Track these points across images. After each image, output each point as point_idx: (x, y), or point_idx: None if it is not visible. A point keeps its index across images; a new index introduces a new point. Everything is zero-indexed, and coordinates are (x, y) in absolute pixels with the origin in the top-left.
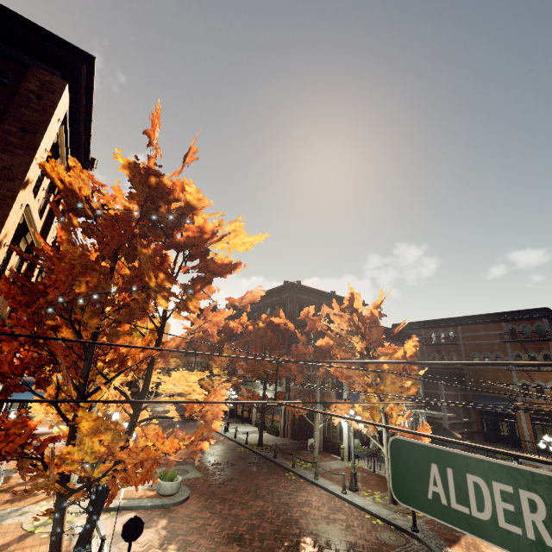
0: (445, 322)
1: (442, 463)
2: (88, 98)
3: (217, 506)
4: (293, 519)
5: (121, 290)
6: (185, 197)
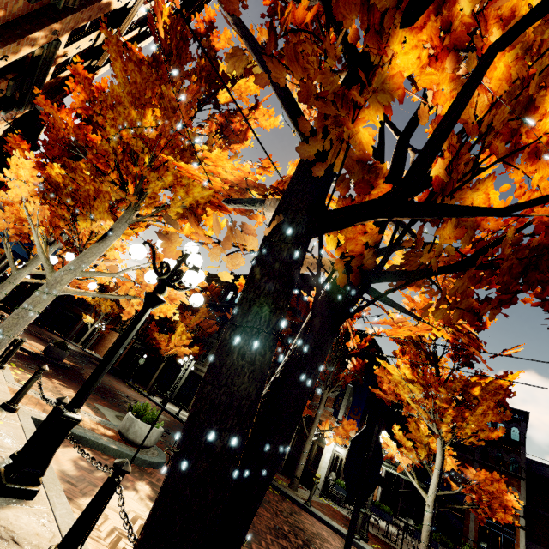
0: None
1: None
2: None
3: None
4: None
5: None
6: None
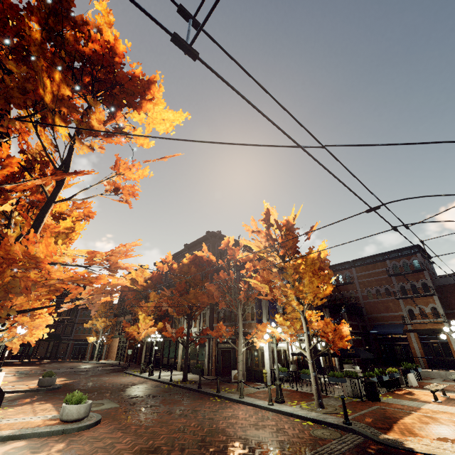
0: (342, 266)
1: None
2: None
3: (132, 427)
4: (219, 429)
5: None
6: (94, 19)
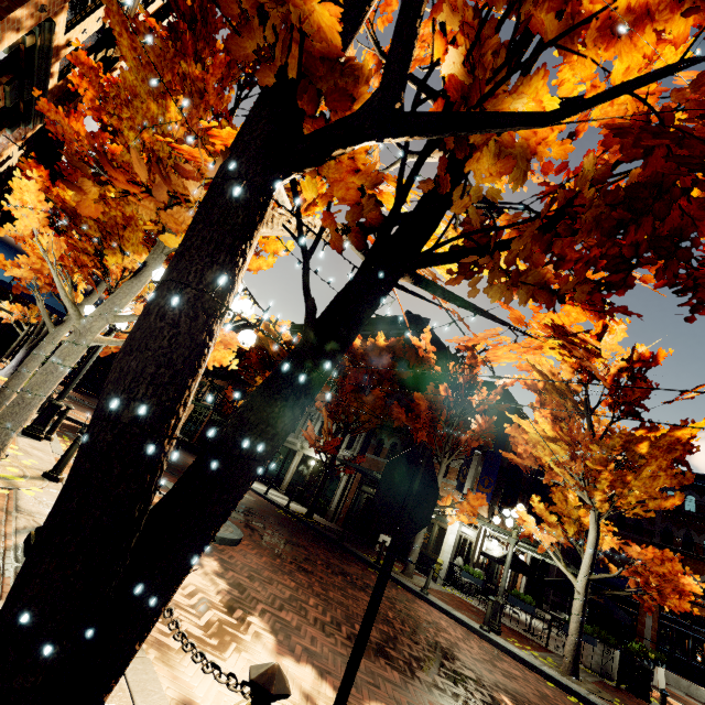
0: None
1: None
2: None
3: (298, 575)
4: (444, 648)
5: None
6: None
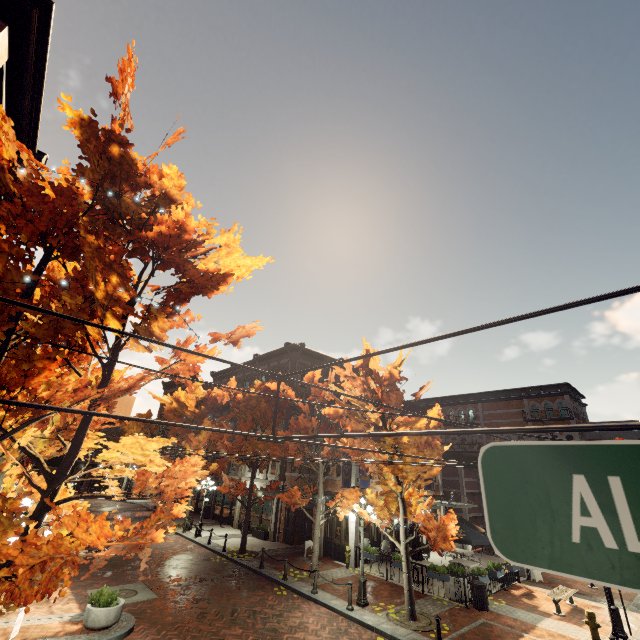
0: (464, 398)
1: (597, 470)
2: (39, 61)
3: None
4: None
5: (47, 297)
6: (161, 182)
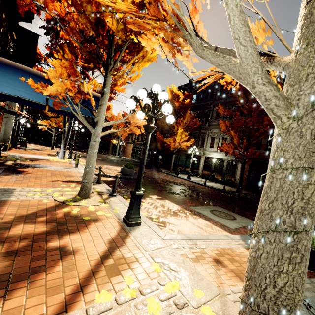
0: None
1: None
2: None
3: None
4: None
5: None
6: None
